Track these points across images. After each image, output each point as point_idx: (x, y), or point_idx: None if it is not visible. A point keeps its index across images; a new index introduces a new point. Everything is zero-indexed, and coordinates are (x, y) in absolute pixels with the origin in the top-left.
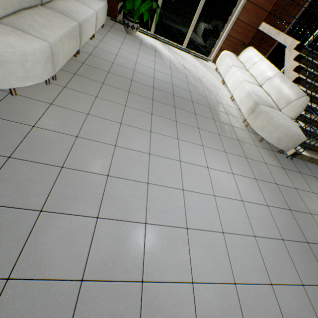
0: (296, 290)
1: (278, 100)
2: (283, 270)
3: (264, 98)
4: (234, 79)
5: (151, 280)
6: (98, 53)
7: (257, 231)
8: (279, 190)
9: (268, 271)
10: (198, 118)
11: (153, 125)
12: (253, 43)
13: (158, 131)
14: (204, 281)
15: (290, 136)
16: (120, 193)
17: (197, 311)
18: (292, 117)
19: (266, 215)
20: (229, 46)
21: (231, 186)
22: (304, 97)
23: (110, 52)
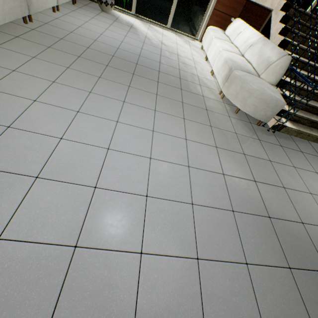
0: (234, 269)
1: (258, 66)
2: (222, 244)
3: (241, 64)
4: (214, 51)
5: (13, 238)
6: (57, 23)
7: (198, 199)
8: (247, 160)
9: (197, 243)
10: (160, 85)
11: (97, 87)
12: (243, 17)
13: (101, 93)
14: (95, 246)
15: (266, 102)
16: (17, 144)
17: (66, 280)
18: (272, 82)
19: (218, 183)
20: (216, 22)
21: (179, 151)
22: (285, 56)
23: (73, 24)
